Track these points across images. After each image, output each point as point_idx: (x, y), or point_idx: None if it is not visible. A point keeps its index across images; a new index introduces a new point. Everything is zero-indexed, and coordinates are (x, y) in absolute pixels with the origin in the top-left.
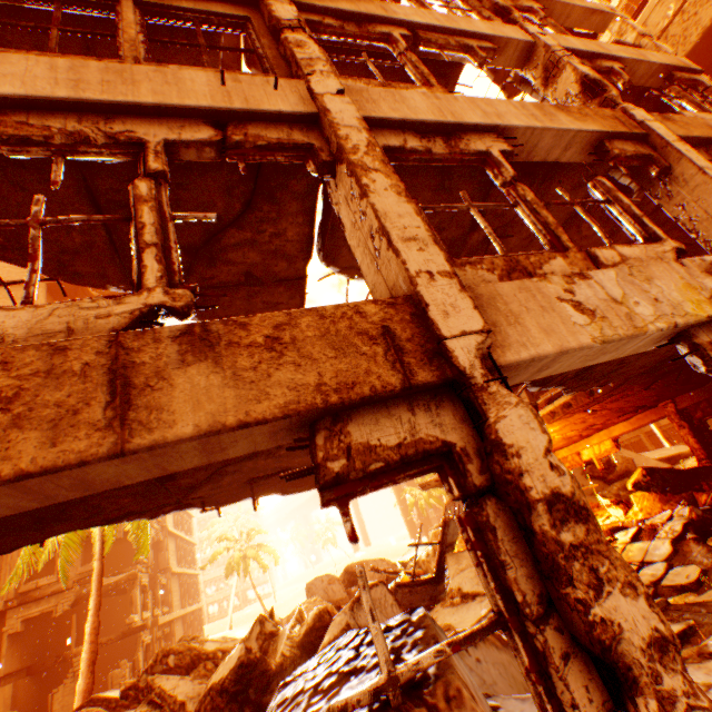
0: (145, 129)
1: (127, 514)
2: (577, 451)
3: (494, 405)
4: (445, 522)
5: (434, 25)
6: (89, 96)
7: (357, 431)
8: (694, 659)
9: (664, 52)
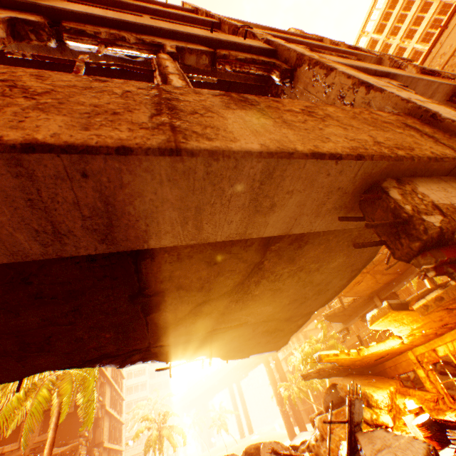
0: (162, 41)
1: (101, 357)
2: (433, 347)
3: None
4: (350, 401)
5: (321, 45)
6: (127, 20)
7: (431, 194)
8: None
9: None
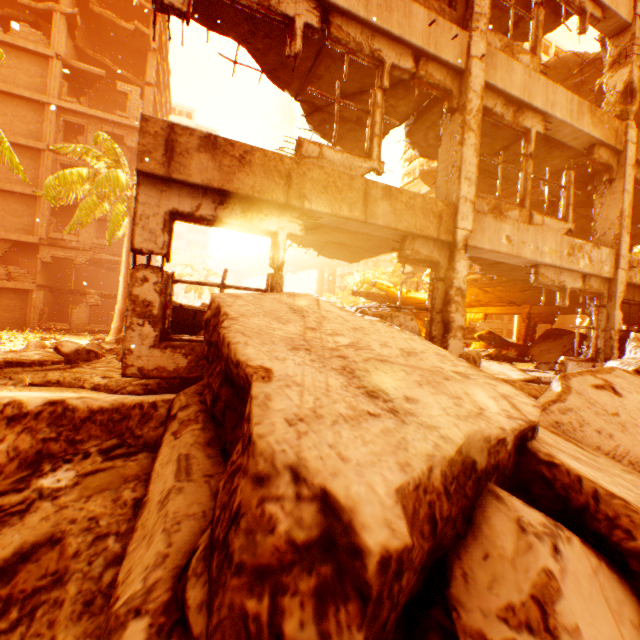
0: (386, 51)
1: None
2: None
3: (458, 257)
4: None
5: None
6: (371, 18)
7: (417, 245)
8: None
9: None
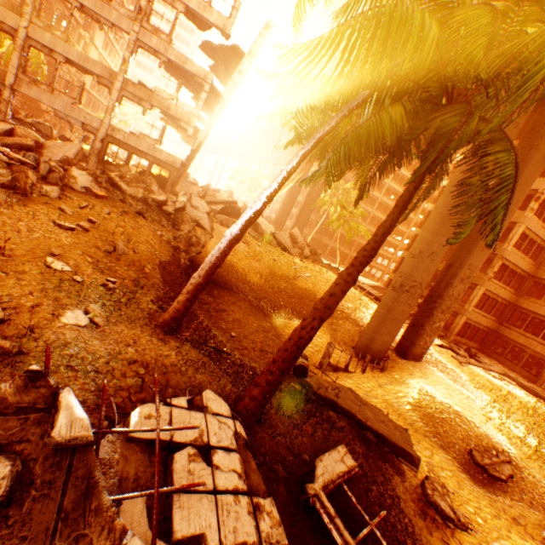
0: None
1: None
2: None
3: (8, 90)
4: (86, 136)
5: (91, 9)
6: None
7: None
8: None
9: (238, 67)
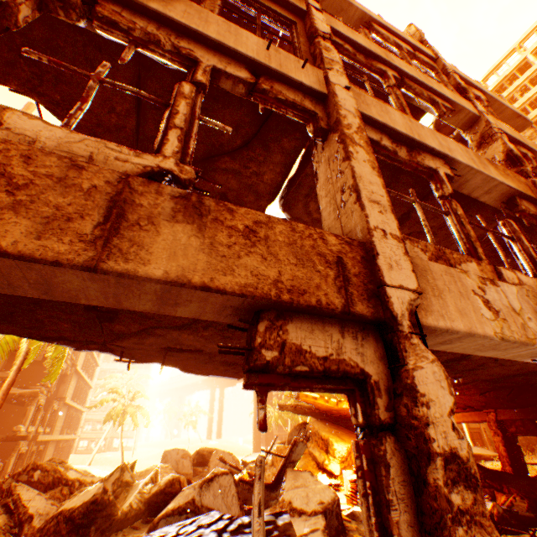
0: (202, 53)
1: (59, 338)
2: None
3: (413, 354)
4: (295, 441)
5: (417, 78)
6: (172, 15)
7: (294, 332)
8: None
9: None
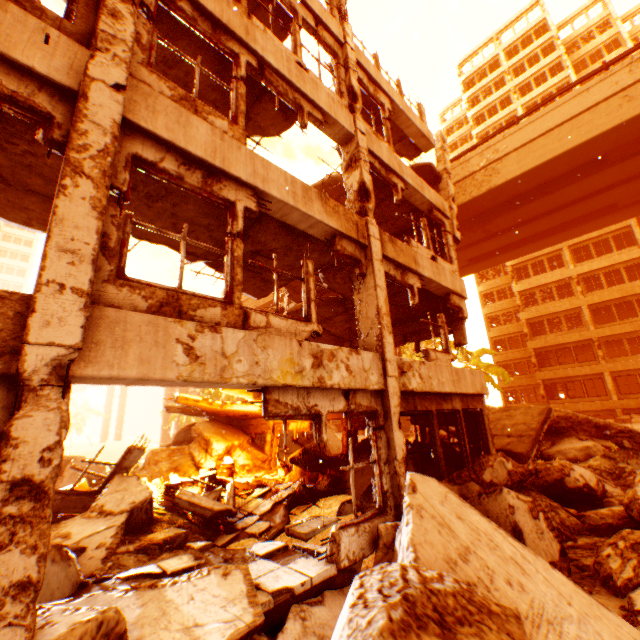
0: None
1: None
2: (289, 421)
3: (34, 405)
4: (131, 449)
5: (283, 73)
6: None
7: None
8: (145, 588)
9: (448, 191)
